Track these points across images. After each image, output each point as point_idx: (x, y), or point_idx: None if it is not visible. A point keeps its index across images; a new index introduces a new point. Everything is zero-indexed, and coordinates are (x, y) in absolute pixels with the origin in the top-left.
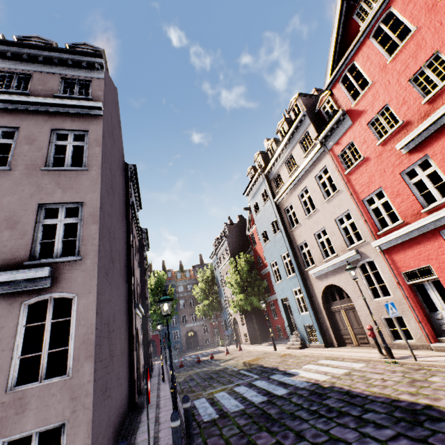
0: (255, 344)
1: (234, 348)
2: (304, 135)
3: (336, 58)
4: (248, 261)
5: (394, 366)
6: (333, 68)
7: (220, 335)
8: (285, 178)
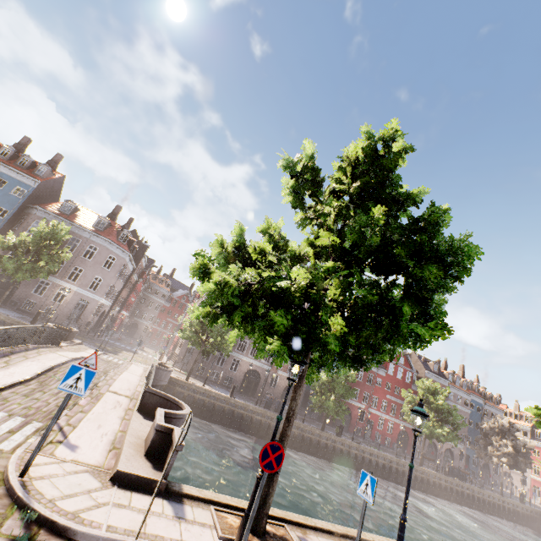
0: None
1: None
2: (525, 430)
3: None
4: None
5: None
6: None
7: None
8: None
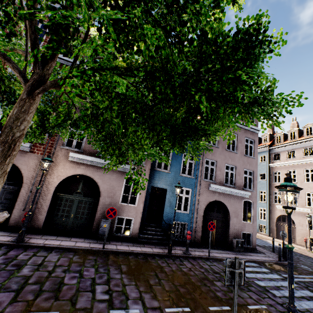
0: None
1: None
2: (308, 147)
3: None
4: None
5: (312, 253)
6: None
7: None
8: (283, 158)
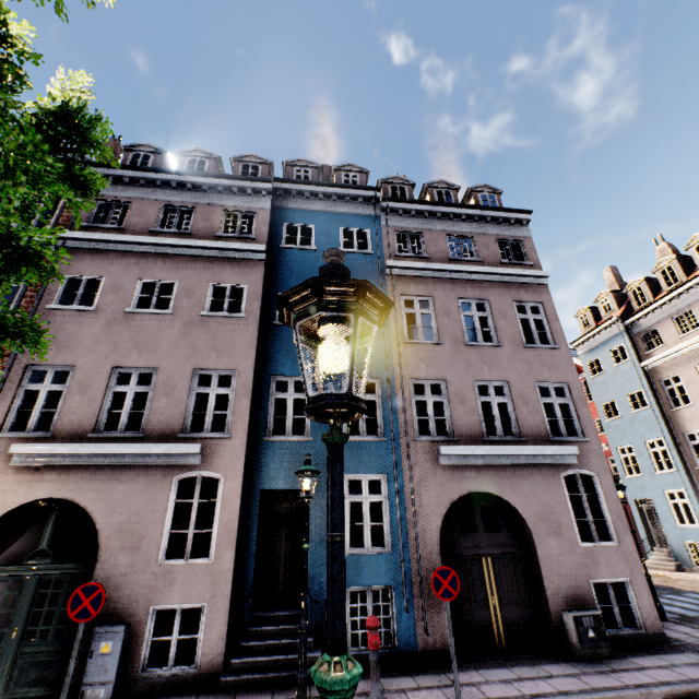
0: None
1: None
2: None
3: None
4: None
5: None
6: None
7: None
8: (669, 338)
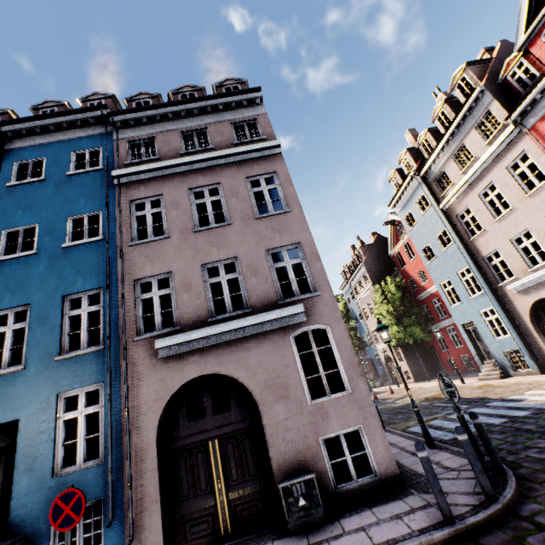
0: (422, 382)
1: (395, 388)
2: (482, 116)
3: (534, 4)
4: (399, 286)
5: None
6: (528, 19)
7: (366, 376)
8: (454, 176)
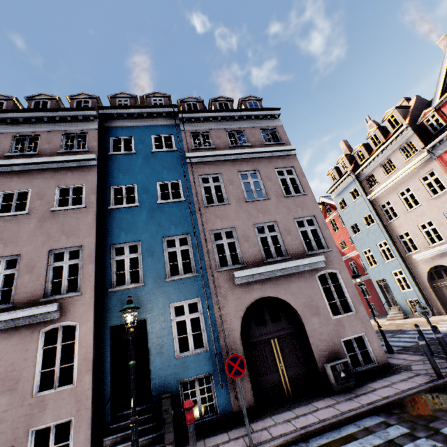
0: None
1: None
2: (405, 143)
3: (446, 83)
4: None
5: None
6: (442, 91)
7: None
8: (380, 178)
